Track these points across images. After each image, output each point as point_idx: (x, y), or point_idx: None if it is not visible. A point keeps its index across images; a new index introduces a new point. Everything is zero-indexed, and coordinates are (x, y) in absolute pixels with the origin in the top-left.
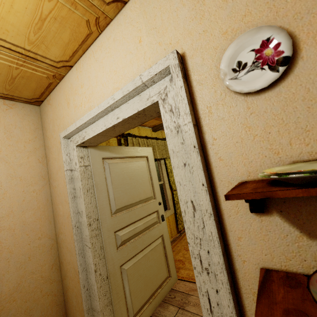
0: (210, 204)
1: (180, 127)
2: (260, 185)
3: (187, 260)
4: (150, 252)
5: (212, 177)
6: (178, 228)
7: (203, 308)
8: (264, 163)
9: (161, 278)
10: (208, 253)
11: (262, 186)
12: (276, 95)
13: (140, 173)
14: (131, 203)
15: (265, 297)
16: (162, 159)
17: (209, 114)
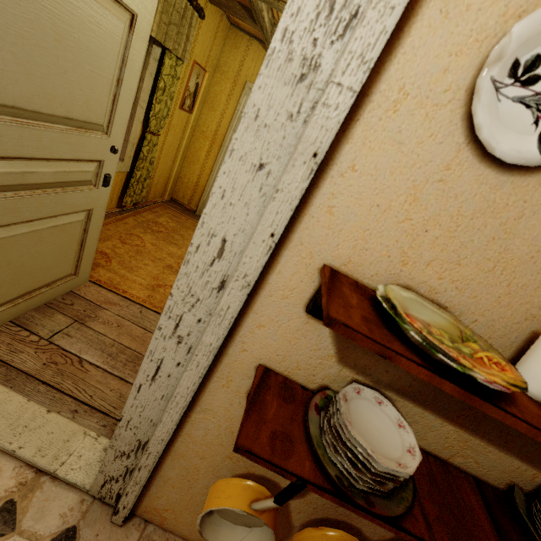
0: (259, 271)
1: (317, 71)
2: (368, 311)
3: (119, 258)
4: (50, 230)
5: (292, 227)
6: (123, 200)
7: (142, 372)
8: (379, 263)
9: (56, 274)
10: (199, 322)
11: (372, 316)
12: (492, 187)
13: (96, 46)
14: (37, 111)
15: (256, 411)
16: (160, 45)
17: (391, 107)
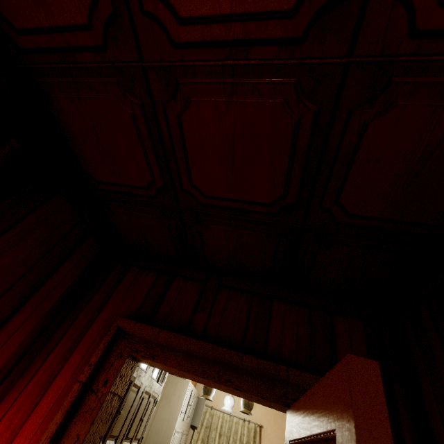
0: None
1: None
2: None
3: None
4: None
5: None
6: None
7: None
8: None
9: None
10: None
11: None
12: None
13: None
14: None
15: None
16: None
17: None
